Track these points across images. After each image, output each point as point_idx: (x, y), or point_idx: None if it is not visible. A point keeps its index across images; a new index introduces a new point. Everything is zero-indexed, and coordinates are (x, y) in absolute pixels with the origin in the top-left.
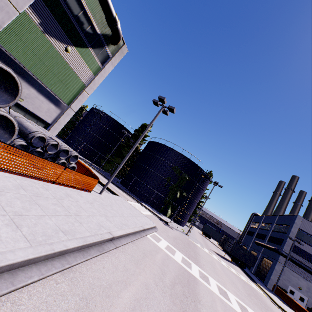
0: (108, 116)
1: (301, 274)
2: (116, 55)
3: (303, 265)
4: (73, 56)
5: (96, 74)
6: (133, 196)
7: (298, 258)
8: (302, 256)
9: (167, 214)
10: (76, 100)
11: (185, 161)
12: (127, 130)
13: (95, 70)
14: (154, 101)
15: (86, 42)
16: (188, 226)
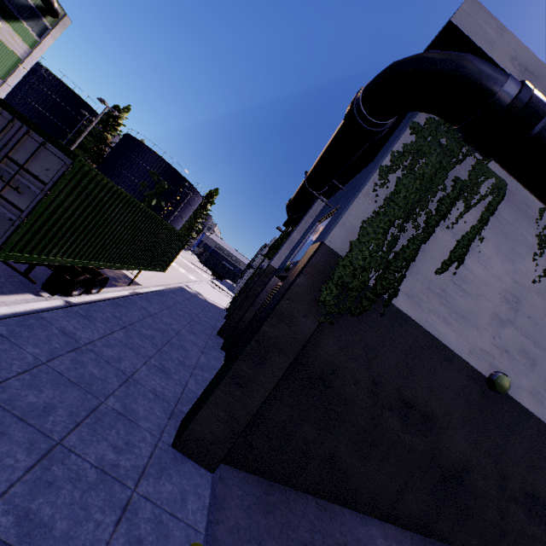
0: (58, 80)
1: None
2: (57, 28)
3: None
4: (5, 30)
5: (33, 48)
6: None
7: None
8: None
9: None
10: (12, 76)
11: (166, 167)
12: (93, 109)
13: (32, 44)
14: (99, 100)
15: (18, 16)
16: None
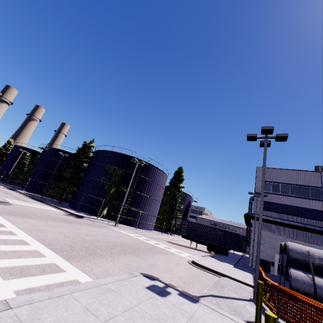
0: (55, 149)
1: (284, 234)
2: None
3: (278, 219)
4: None
5: None
6: (65, 207)
7: (274, 215)
8: (278, 210)
9: (108, 216)
10: None
11: (116, 156)
12: None
13: None
14: None
15: None
16: (168, 233)
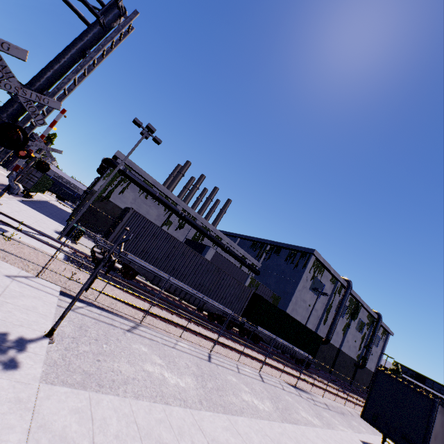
0: None
1: None
2: None
3: None
4: None
5: None
6: None
7: None
8: None
9: None
10: None
11: None
12: None
13: None
14: None
15: None
16: None
